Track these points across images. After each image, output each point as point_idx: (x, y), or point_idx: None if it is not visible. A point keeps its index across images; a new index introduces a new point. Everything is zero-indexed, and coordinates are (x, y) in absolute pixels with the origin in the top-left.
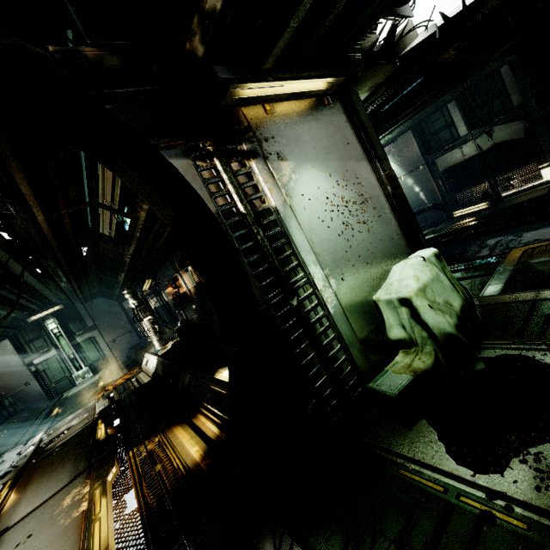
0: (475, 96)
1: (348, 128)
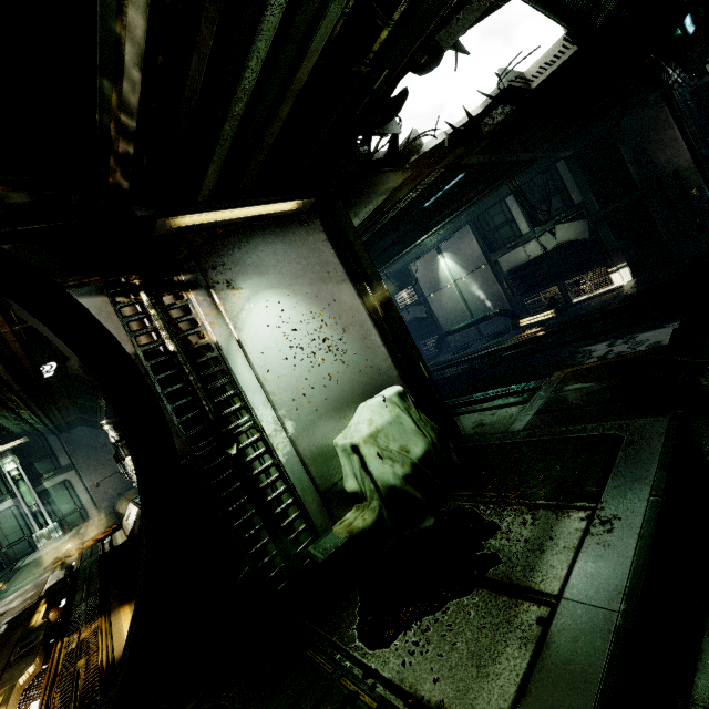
0: (534, 191)
1: (328, 247)
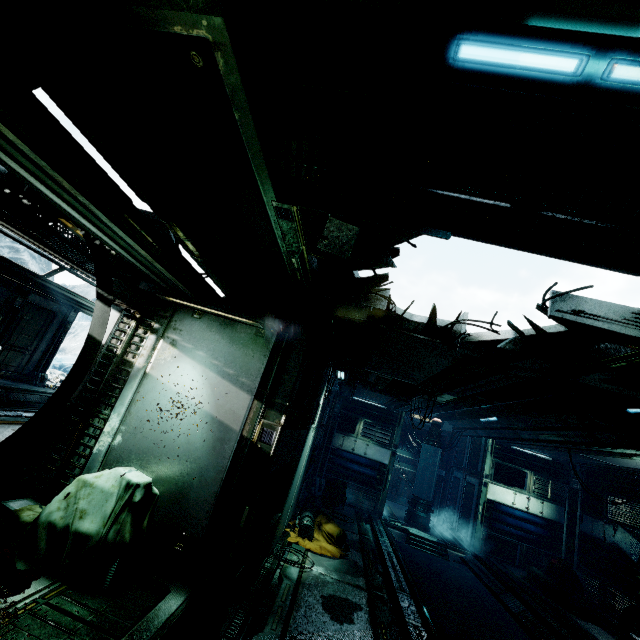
0: None
1: (260, 361)
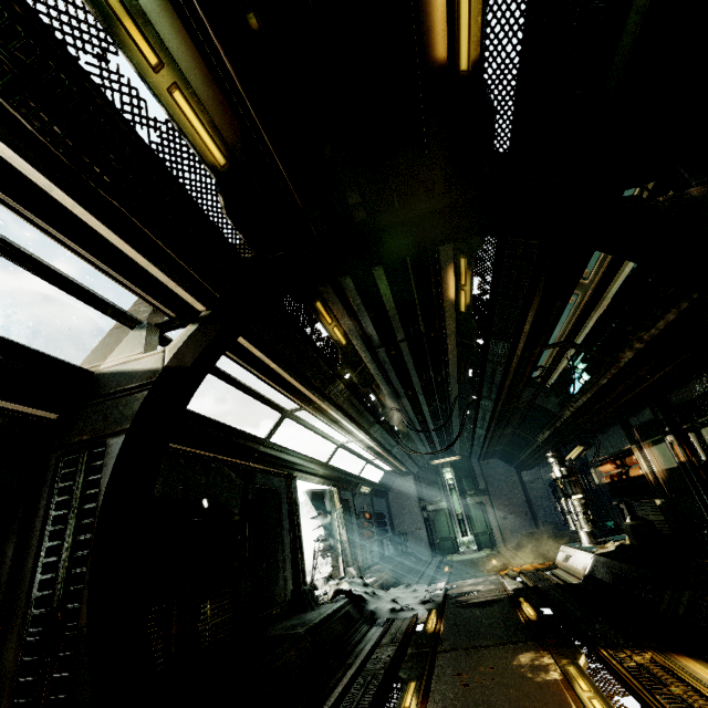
0: None
1: None
